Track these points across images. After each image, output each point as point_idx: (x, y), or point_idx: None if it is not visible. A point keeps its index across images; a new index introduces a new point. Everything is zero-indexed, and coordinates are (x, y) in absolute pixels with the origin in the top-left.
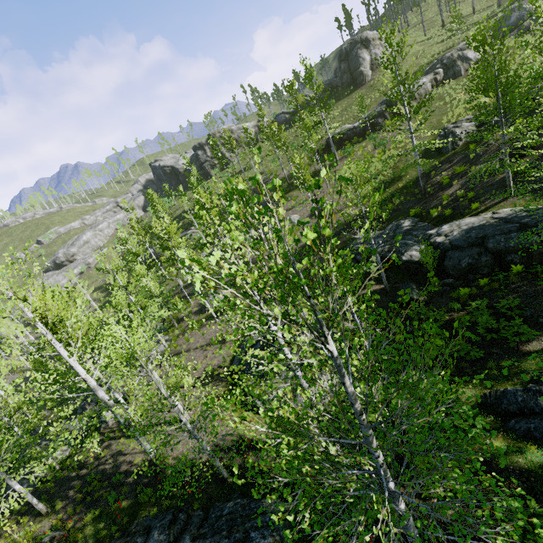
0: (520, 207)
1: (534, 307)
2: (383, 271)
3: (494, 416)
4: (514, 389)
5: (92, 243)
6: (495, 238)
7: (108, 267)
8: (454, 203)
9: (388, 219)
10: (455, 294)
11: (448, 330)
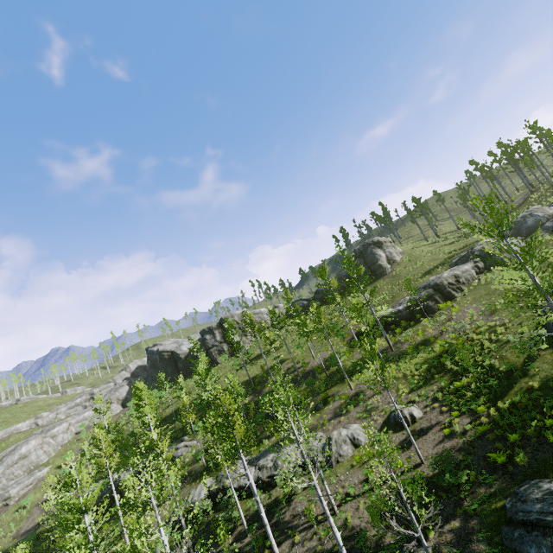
0: None
1: None
2: None
3: None
4: None
5: (30, 458)
6: None
7: None
8: None
9: None
10: None
11: None
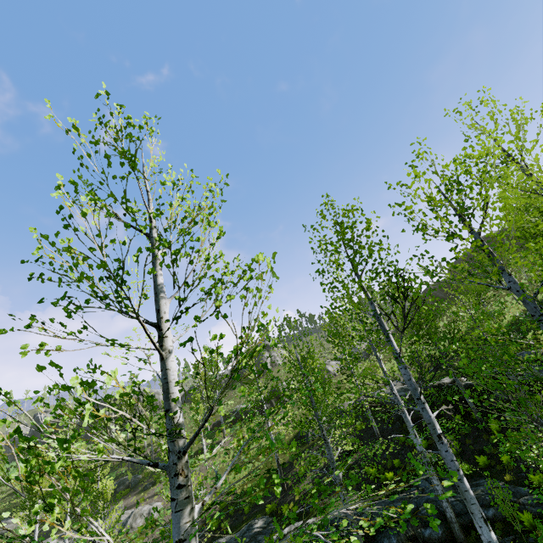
0: None
1: None
2: None
3: None
4: None
5: None
6: None
7: None
8: (304, 498)
9: (248, 516)
10: None
11: None
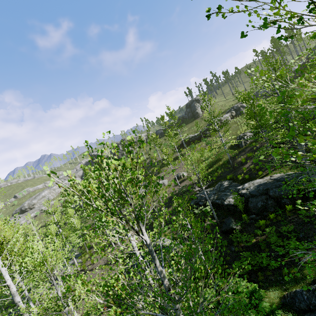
0: (284, 173)
1: (303, 231)
2: (215, 211)
3: (292, 313)
4: (301, 290)
5: (46, 197)
6: (273, 190)
7: (50, 210)
8: (249, 171)
9: (216, 181)
10: (257, 224)
11: (256, 249)
